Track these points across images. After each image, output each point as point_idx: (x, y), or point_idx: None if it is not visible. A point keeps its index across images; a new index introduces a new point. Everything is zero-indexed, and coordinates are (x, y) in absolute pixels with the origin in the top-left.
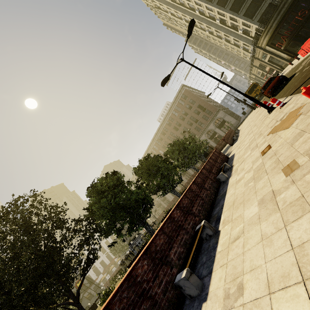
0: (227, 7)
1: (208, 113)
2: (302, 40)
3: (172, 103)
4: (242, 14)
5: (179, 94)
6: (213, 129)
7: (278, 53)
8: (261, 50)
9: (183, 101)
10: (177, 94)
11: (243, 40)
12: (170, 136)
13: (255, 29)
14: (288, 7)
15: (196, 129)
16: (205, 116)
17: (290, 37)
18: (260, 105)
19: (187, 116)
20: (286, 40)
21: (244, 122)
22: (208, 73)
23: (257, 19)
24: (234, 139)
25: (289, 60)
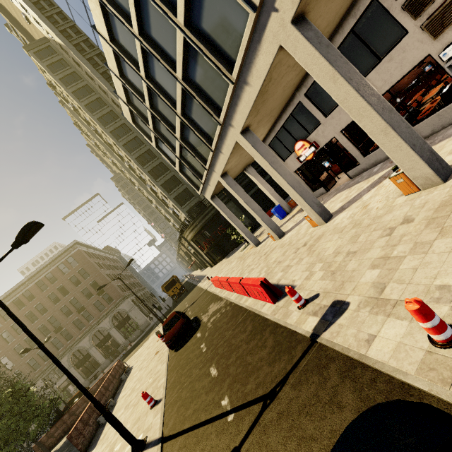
0: (159, 182)
1: (106, 298)
2: (222, 251)
3: (43, 265)
4: (173, 197)
5: (64, 254)
6: (108, 328)
7: (201, 252)
8: (186, 241)
9: (68, 269)
10: (59, 252)
11: (174, 218)
12: (11, 332)
13: (184, 216)
14: (211, 216)
15: (79, 322)
16: (100, 302)
17: (211, 246)
18: (121, 434)
19: (67, 295)
20: (207, 247)
21: (147, 343)
22: (32, 336)
23: (187, 209)
24: (101, 421)
25: (211, 264)
